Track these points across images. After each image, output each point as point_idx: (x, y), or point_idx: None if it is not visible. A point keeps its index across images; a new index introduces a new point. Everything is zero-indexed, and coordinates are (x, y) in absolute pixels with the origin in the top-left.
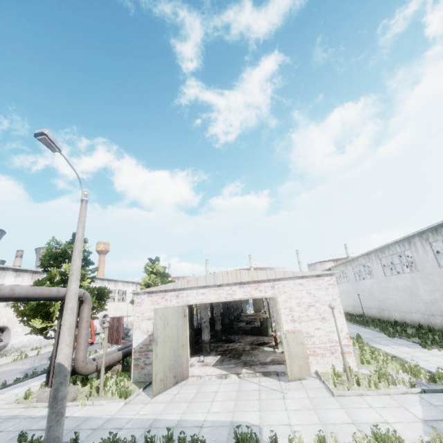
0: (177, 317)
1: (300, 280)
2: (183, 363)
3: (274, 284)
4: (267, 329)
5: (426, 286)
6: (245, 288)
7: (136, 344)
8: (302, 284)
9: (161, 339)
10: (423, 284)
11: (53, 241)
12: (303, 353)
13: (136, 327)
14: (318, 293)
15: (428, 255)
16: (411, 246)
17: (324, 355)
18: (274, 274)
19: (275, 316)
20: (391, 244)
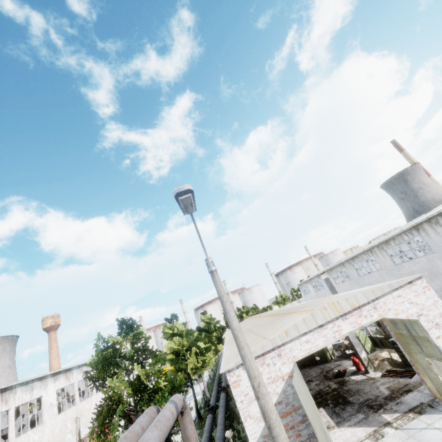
0: (301, 382)
1: (396, 292)
2: (330, 440)
3: (375, 305)
4: (325, 355)
5: None
6: (349, 319)
7: (254, 441)
8: (400, 295)
9: (313, 422)
10: None
11: (99, 339)
12: None
13: (244, 417)
14: (419, 299)
15: None
16: (420, 232)
17: None
18: (372, 294)
19: (351, 338)
20: (396, 235)
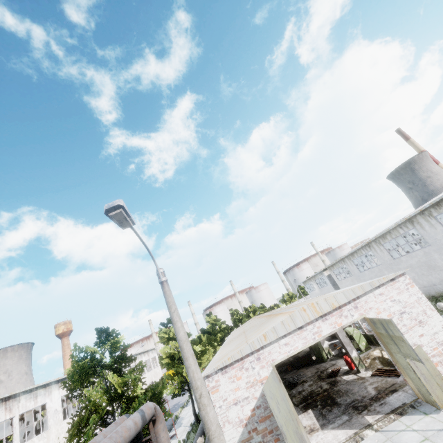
0: (277, 386)
1: (378, 290)
2: None
3: (356, 304)
4: (321, 354)
5: (442, 256)
6: (329, 320)
7: None
8: (382, 293)
9: (284, 427)
10: (440, 255)
11: (76, 349)
12: (433, 370)
13: (223, 422)
14: (402, 297)
15: (437, 228)
16: (415, 225)
17: (442, 362)
18: (352, 293)
19: (342, 337)
20: (391, 229)
